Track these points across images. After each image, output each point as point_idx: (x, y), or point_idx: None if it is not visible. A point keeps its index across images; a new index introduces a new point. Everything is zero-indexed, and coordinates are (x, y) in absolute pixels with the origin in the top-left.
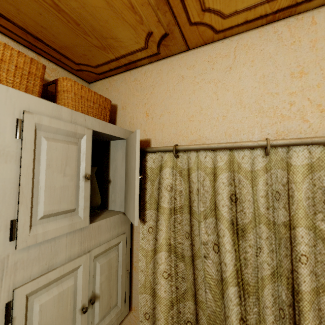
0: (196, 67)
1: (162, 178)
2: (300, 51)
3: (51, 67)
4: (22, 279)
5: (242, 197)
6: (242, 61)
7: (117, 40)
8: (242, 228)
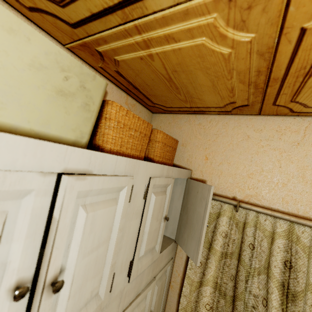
0: (263, 132)
1: (219, 224)
2: None
3: (132, 103)
4: (126, 303)
5: (298, 267)
6: (311, 141)
7: (201, 100)
8: (294, 293)
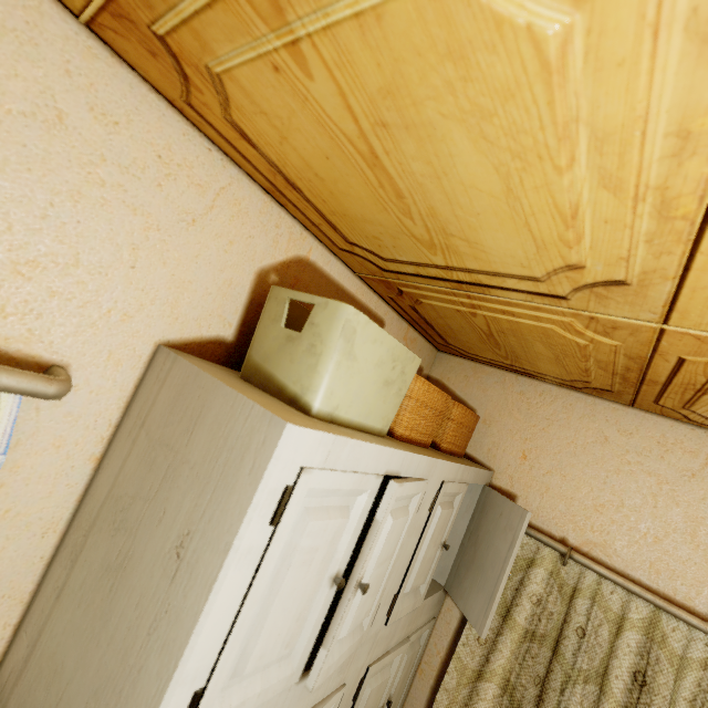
0: (635, 439)
1: (529, 579)
2: None
3: (413, 338)
4: (374, 656)
5: (655, 686)
6: None
7: (532, 364)
8: None
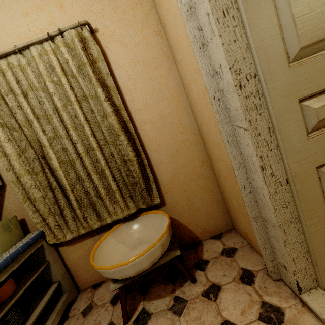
0: None
1: None
2: (21, 2)
3: None
4: None
5: (20, 78)
6: None
7: None
8: (26, 92)
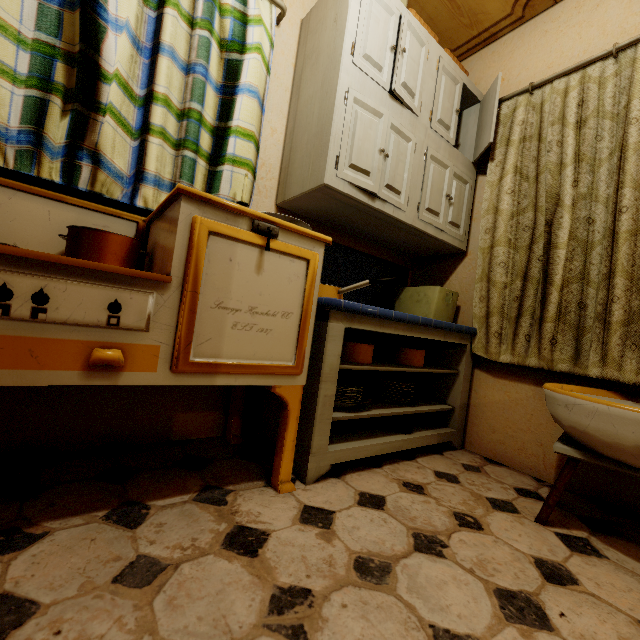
0: (562, 18)
1: (515, 117)
2: None
3: None
4: (429, 145)
5: (588, 98)
6: None
7: (485, 14)
8: (585, 120)
